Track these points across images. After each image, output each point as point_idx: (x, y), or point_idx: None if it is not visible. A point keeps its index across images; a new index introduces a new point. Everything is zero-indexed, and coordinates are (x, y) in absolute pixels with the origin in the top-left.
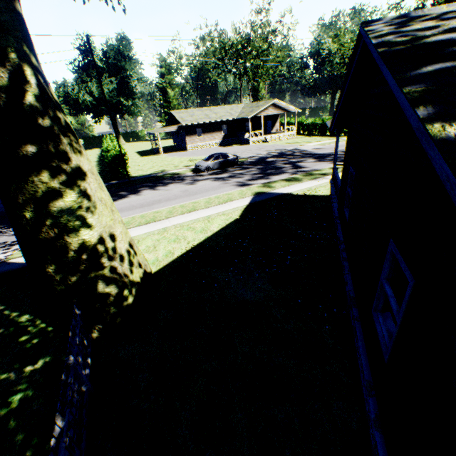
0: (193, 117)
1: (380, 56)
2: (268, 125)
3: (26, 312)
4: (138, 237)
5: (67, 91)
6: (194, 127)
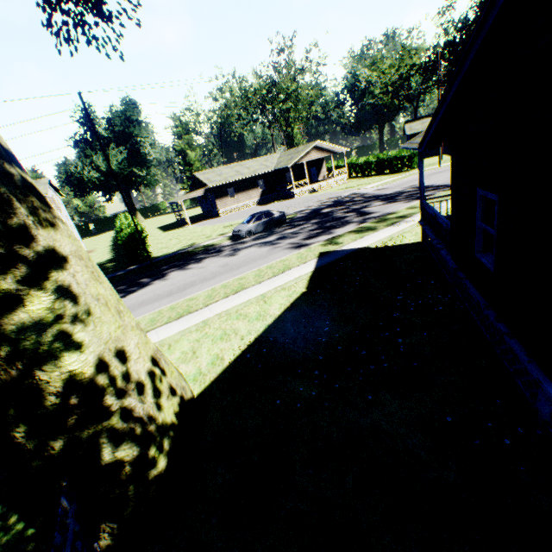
0: (221, 176)
1: None
2: (313, 173)
3: None
4: (169, 340)
5: (69, 170)
6: (224, 188)
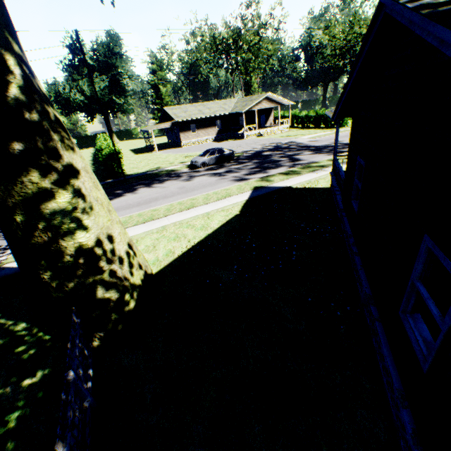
0: (186, 113)
1: (426, 17)
2: (262, 119)
3: (22, 320)
4: (137, 237)
5: (58, 91)
6: (187, 123)
